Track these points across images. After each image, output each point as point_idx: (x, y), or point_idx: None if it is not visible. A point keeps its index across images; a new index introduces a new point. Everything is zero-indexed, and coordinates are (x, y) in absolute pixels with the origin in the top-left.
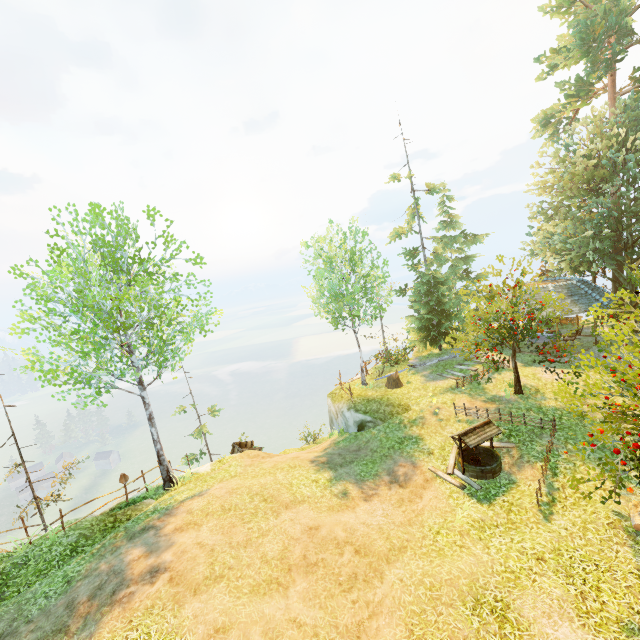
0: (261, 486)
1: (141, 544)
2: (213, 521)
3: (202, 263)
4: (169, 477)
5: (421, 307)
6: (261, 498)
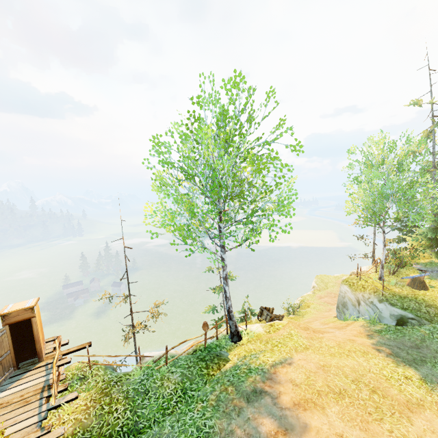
0: (352, 370)
1: (266, 413)
2: (334, 406)
3: (300, 147)
4: (237, 332)
5: (434, 219)
6: (367, 387)
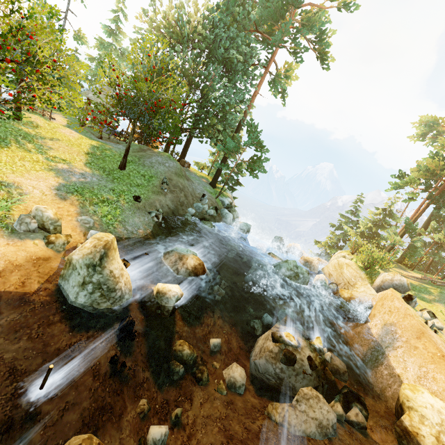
0: None
1: None
2: None
3: None
4: None
5: None
6: None
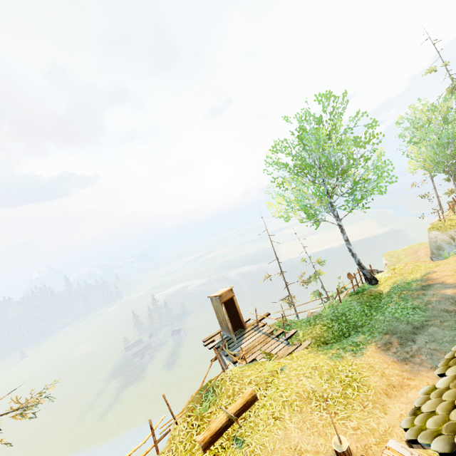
0: None
1: (443, 288)
2: None
3: (375, 125)
4: (372, 277)
5: None
6: None
